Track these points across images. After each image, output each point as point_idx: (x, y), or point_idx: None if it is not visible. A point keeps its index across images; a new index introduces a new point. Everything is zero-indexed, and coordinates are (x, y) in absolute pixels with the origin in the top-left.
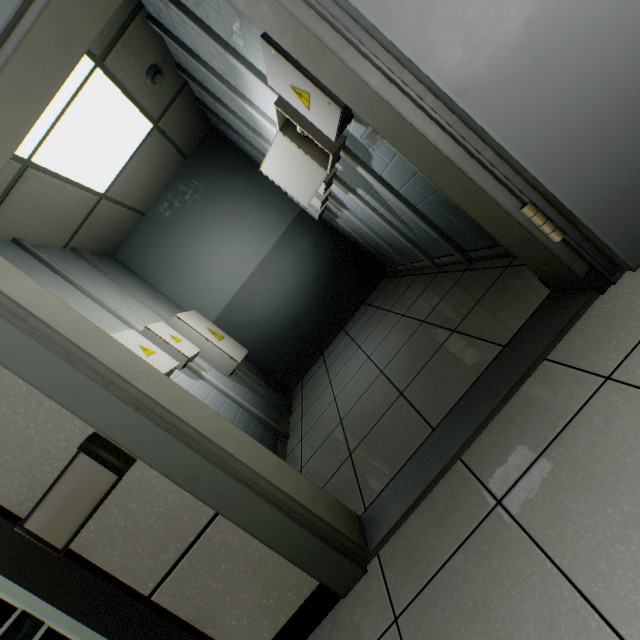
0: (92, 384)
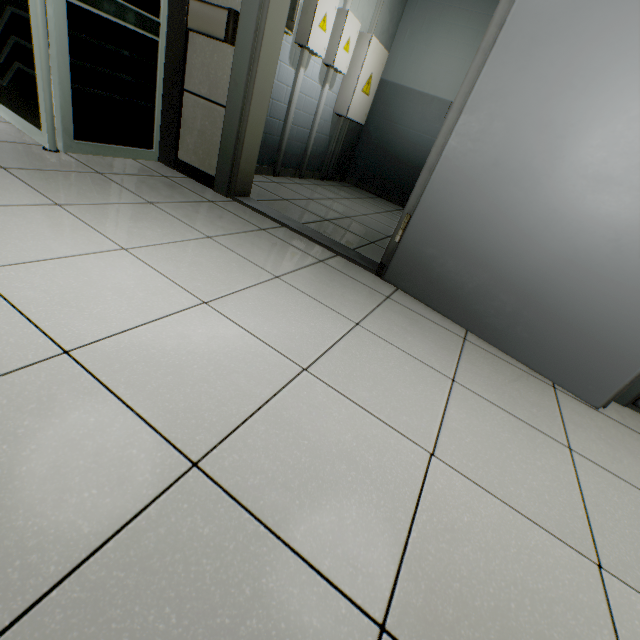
0: None
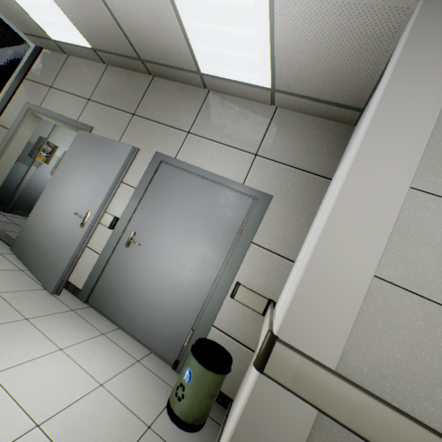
0: (3, 149)
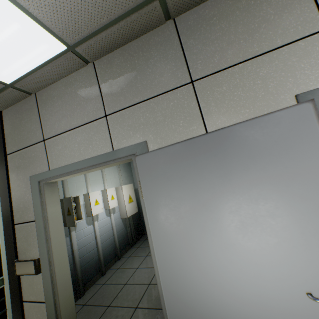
0: (46, 249)
